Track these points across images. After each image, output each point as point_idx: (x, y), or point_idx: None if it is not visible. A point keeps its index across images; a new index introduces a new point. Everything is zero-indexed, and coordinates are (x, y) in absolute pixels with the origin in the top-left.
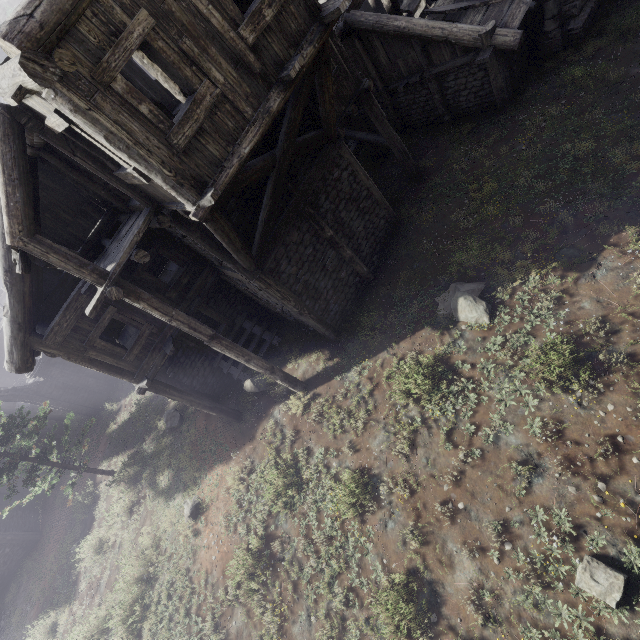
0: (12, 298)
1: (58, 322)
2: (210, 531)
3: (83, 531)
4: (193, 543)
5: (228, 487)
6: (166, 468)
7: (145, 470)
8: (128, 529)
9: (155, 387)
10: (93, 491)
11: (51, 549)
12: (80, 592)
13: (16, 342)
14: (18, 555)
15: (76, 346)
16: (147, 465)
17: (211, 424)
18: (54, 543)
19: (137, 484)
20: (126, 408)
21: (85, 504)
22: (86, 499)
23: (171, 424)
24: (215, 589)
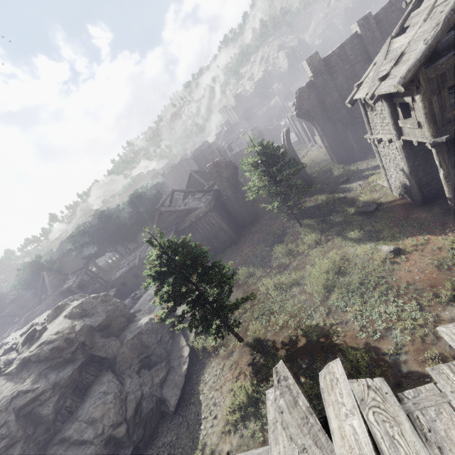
0: (440, 31)
1: (442, 62)
2: (412, 264)
3: (272, 245)
4: (389, 266)
5: (438, 247)
6: (357, 229)
7: (332, 228)
8: (315, 249)
9: (441, 147)
10: (280, 231)
11: (247, 247)
12: (271, 266)
13: (417, 64)
14: (227, 243)
15: (433, 87)
16: (334, 226)
17: (414, 214)
18: (249, 245)
19: (323, 233)
20: (311, 201)
21: (276, 234)
22: (280, 231)
23: (365, 209)
24: (419, 292)
